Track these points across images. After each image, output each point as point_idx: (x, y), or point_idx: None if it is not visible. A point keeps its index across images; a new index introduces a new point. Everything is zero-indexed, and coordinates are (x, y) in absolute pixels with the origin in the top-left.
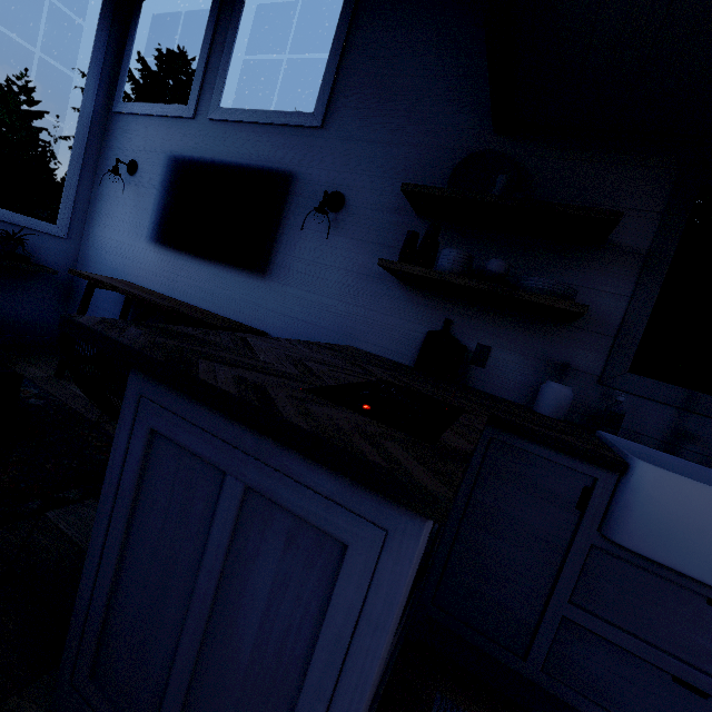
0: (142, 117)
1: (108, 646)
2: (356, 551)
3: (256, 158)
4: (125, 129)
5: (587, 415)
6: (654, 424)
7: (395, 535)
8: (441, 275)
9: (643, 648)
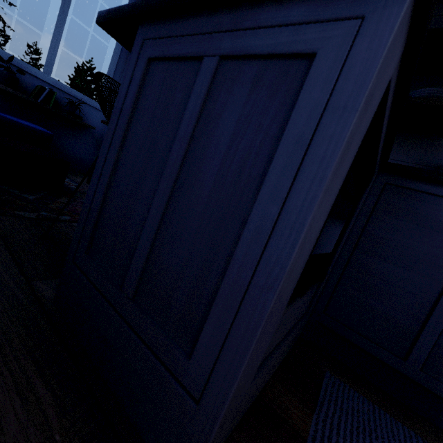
0: None
1: (100, 229)
2: (325, 52)
3: None
4: None
5: None
6: None
7: (373, 14)
8: None
9: None
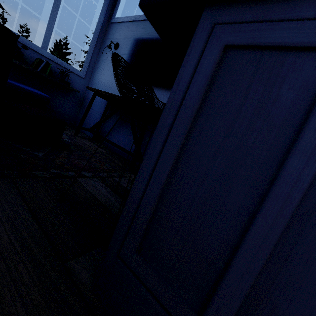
0: (124, 23)
1: (155, 230)
2: None
3: None
4: (115, 30)
5: None
6: None
7: None
8: None
9: None
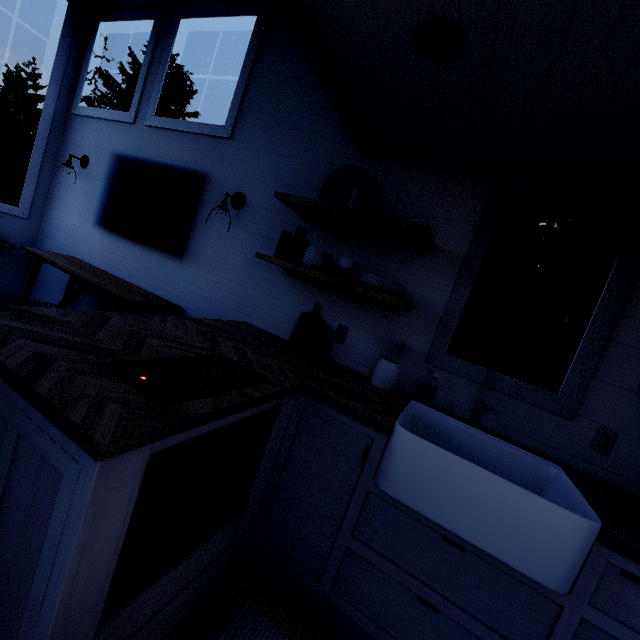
0: (94, 119)
1: None
2: (66, 478)
3: (180, 160)
4: (80, 129)
5: (416, 387)
6: (464, 397)
7: (84, 468)
8: (299, 268)
9: (398, 572)
